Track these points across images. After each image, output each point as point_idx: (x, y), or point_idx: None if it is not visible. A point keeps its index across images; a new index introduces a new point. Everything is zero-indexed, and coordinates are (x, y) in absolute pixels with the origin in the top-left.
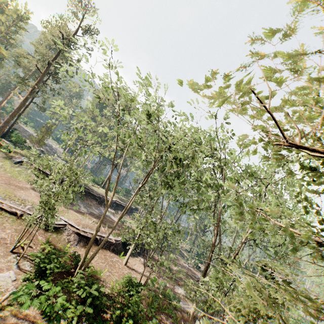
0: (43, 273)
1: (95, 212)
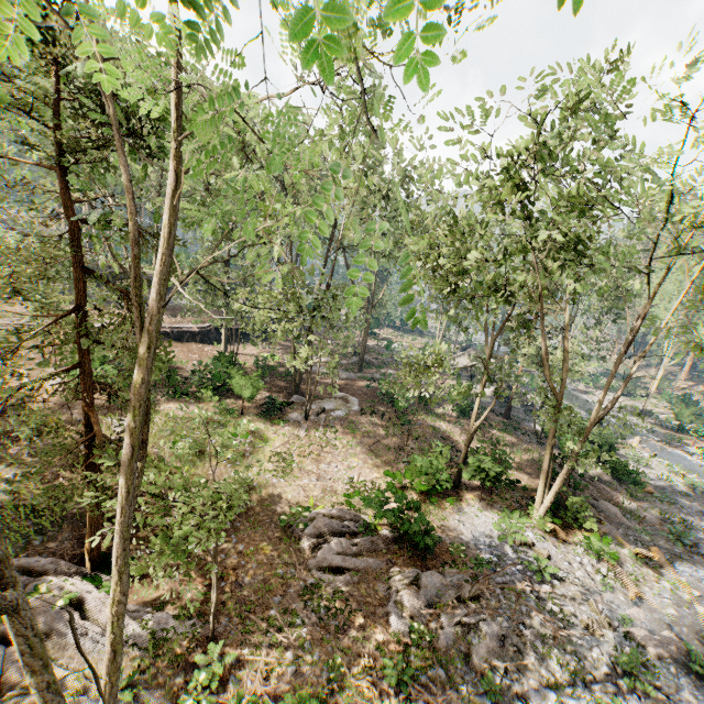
0: None
1: None
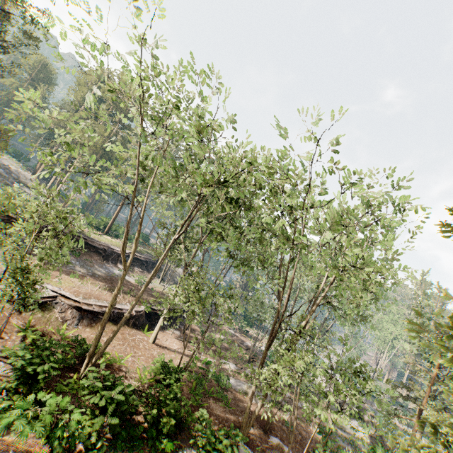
0: (32, 379)
1: (100, 273)
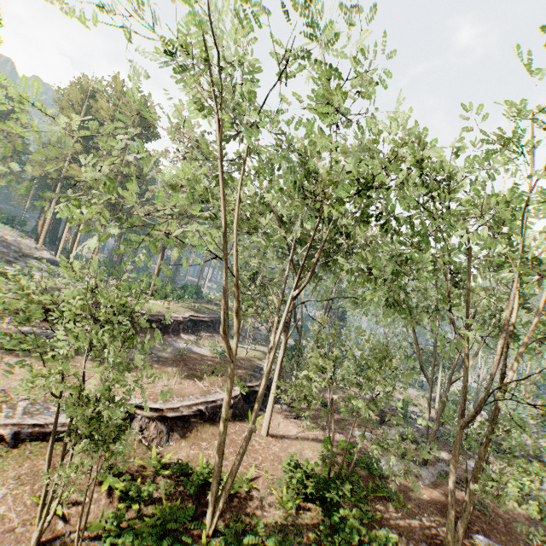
0: None
1: (166, 354)
